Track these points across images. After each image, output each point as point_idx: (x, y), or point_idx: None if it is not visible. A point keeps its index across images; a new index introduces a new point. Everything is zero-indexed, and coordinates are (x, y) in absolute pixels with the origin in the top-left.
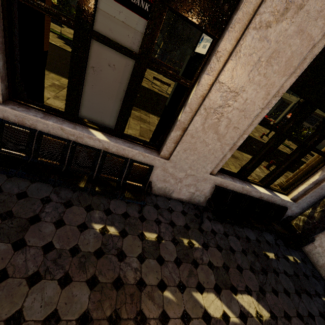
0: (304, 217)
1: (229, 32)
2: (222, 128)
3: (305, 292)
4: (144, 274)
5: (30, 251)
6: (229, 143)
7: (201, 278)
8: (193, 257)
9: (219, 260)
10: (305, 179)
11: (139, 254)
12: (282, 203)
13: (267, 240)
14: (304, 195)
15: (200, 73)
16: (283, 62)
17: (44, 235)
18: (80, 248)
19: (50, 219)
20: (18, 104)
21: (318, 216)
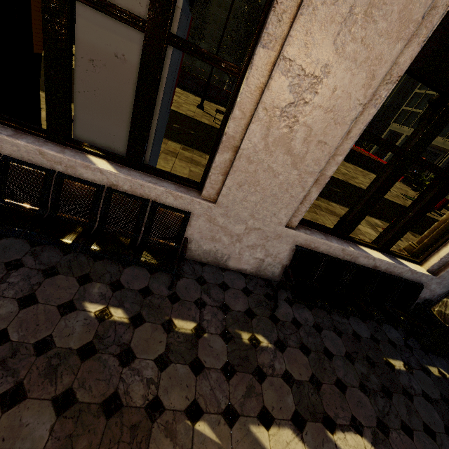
0: None
1: None
2: (298, 143)
3: None
4: (164, 391)
5: None
6: (313, 171)
7: (269, 399)
8: (257, 363)
9: (303, 369)
10: None
11: (159, 354)
12: (413, 277)
13: (391, 339)
14: None
15: (254, 50)
16: (394, 13)
17: None
18: (55, 341)
19: (12, 294)
20: None
21: None
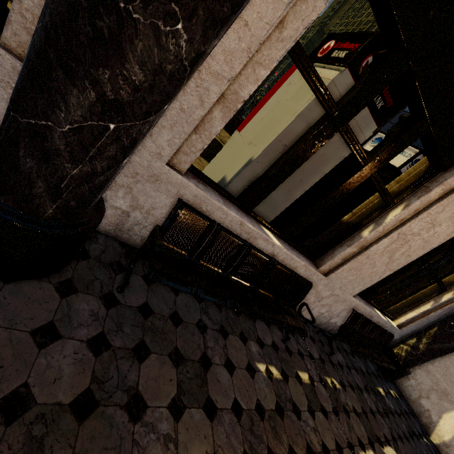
0: (407, 346)
1: None
2: (398, 253)
3: (414, 434)
4: (322, 435)
5: (225, 418)
6: (393, 268)
7: (357, 430)
8: (342, 403)
9: (357, 403)
10: (416, 306)
11: (307, 405)
12: (390, 329)
13: (373, 371)
14: (410, 322)
15: (409, 196)
16: None
17: (225, 388)
18: (262, 404)
19: (218, 360)
20: (193, 175)
21: (423, 348)
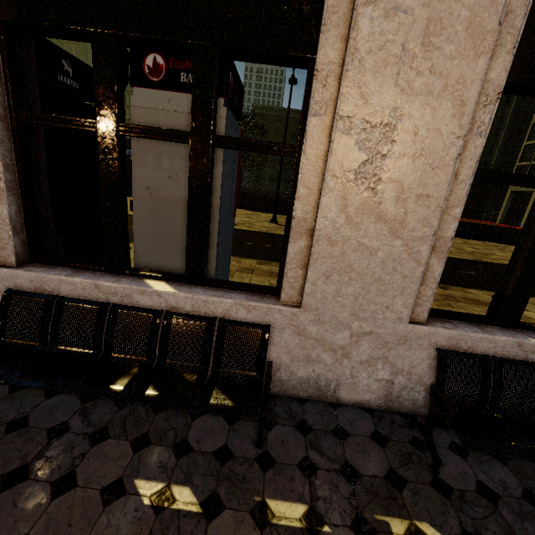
0: None
1: (325, 33)
2: (390, 205)
3: None
4: None
5: None
6: (424, 235)
7: None
8: None
9: None
10: None
11: None
12: None
13: None
14: None
15: (305, 124)
16: (459, 33)
17: (19, 517)
18: None
19: (47, 474)
20: (41, 265)
21: None
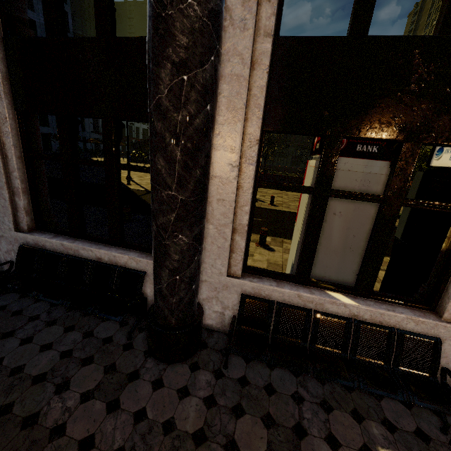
0: None
1: None
2: None
3: None
4: None
5: None
6: None
7: None
8: None
9: None
10: None
11: None
12: None
13: None
14: None
15: None
16: None
17: None
18: None
19: (317, 432)
20: (250, 275)
21: None
